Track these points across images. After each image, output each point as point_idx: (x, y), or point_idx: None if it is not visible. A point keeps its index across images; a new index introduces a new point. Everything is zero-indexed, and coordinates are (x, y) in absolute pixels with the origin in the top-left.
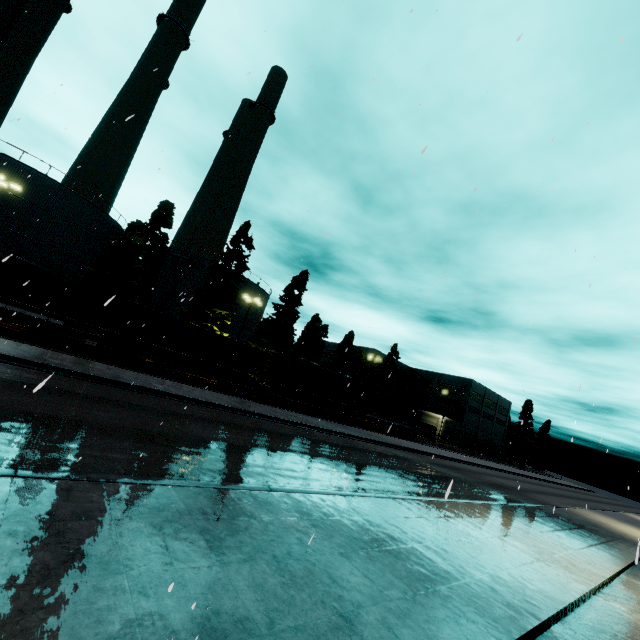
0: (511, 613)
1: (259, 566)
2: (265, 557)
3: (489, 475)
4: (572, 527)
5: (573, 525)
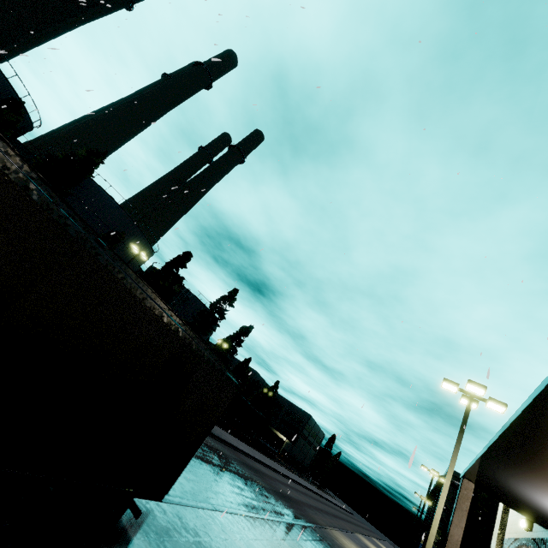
0: None
1: None
2: None
3: (316, 500)
4: None
5: (364, 547)
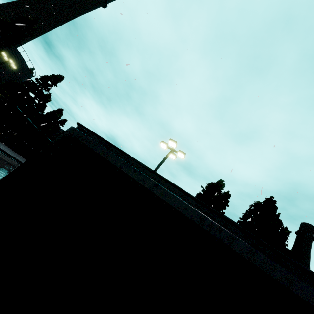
0: None
1: None
2: None
3: None
4: None
5: None
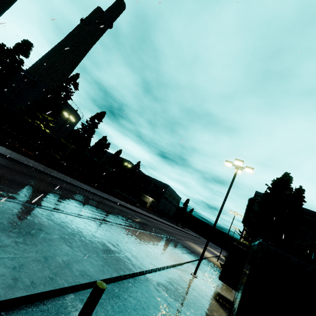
0: (131, 267)
1: (7, 233)
2: (13, 231)
3: (161, 225)
4: (181, 246)
5: (182, 246)
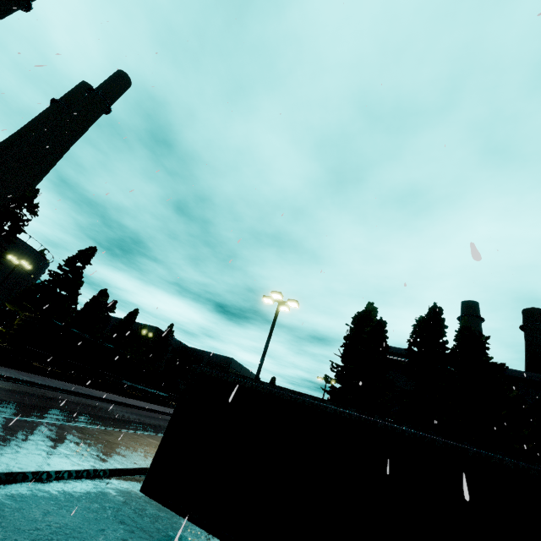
0: (79, 465)
1: None
2: None
3: None
4: None
5: None
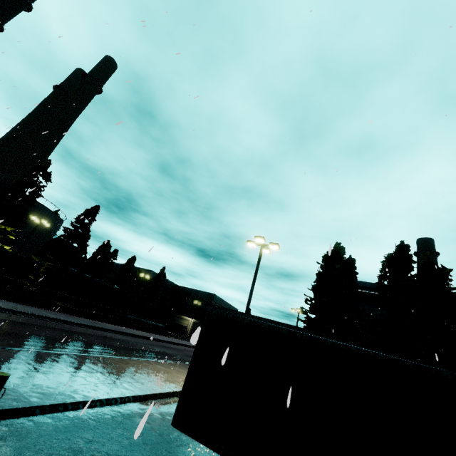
0: (108, 393)
1: None
2: None
3: None
4: None
5: None
